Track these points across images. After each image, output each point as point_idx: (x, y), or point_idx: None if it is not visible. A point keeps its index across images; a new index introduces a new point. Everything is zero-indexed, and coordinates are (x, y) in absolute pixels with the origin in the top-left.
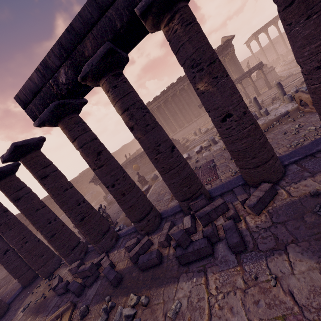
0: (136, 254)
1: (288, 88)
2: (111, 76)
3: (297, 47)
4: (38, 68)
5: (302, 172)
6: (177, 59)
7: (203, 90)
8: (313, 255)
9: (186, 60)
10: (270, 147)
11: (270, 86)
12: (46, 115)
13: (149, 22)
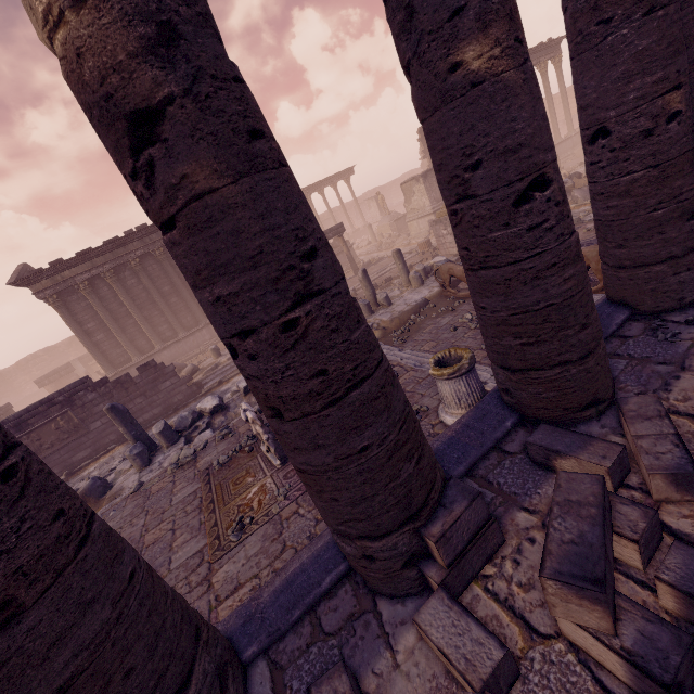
0: None
1: (390, 273)
2: None
3: (613, 81)
4: None
5: (646, 367)
6: None
7: (484, 70)
8: None
9: None
10: None
11: (357, 268)
12: None
13: None
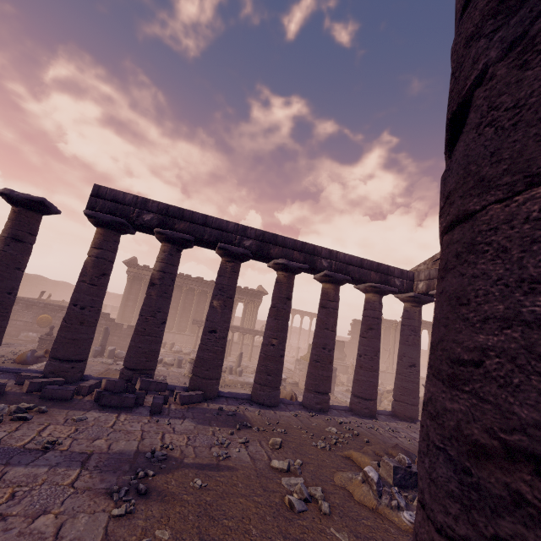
0: (40, 384)
1: None
2: (175, 248)
3: (266, 328)
4: (138, 197)
5: (224, 402)
6: (216, 279)
7: (215, 306)
8: (197, 423)
9: (220, 284)
10: (221, 372)
11: None
12: (106, 218)
13: (220, 251)
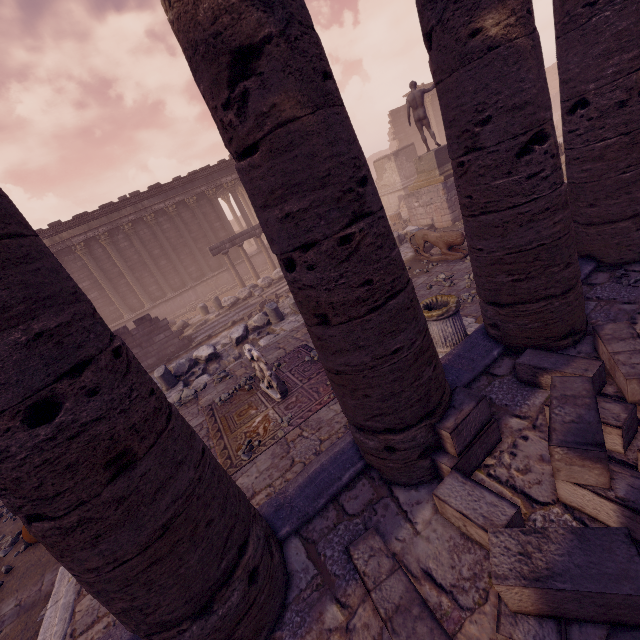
0: None
1: None
2: None
3: (594, 57)
4: None
5: (613, 306)
6: None
7: (500, 36)
8: None
9: None
10: None
11: None
12: None
13: None
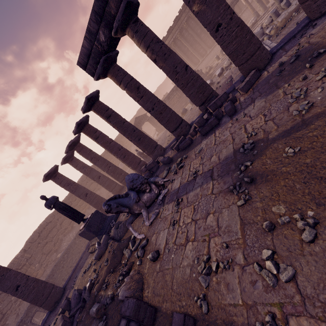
0: (177, 146)
1: None
2: (132, 24)
3: None
4: (85, 36)
5: (282, 54)
6: None
7: (197, 10)
8: (265, 96)
9: None
10: (256, 41)
11: None
12: (100, 70)
13: None
